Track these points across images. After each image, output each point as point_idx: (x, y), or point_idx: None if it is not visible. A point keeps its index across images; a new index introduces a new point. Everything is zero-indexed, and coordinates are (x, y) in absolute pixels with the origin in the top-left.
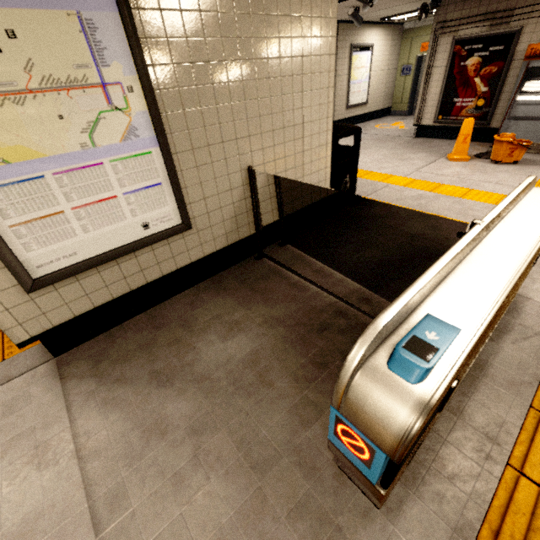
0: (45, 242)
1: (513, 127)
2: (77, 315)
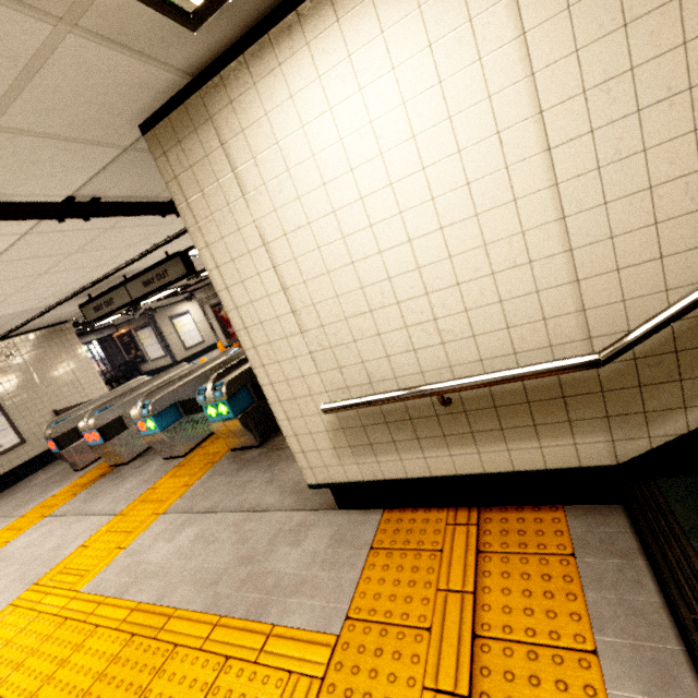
0: None
1: None
2: None
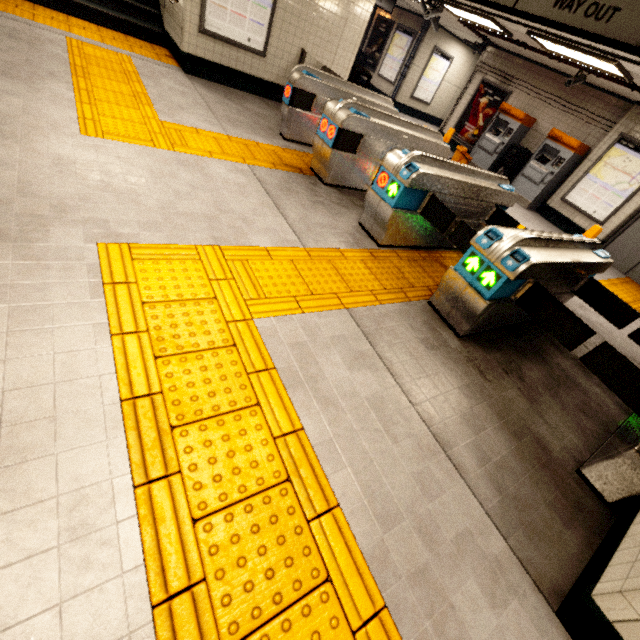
0: (216, 17)
1: (477, 154)
2: (205, 59)
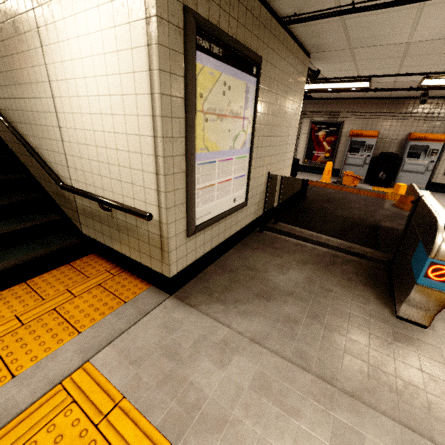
0: (204, 202)
1: (347, 169)
2: (196, 258)
